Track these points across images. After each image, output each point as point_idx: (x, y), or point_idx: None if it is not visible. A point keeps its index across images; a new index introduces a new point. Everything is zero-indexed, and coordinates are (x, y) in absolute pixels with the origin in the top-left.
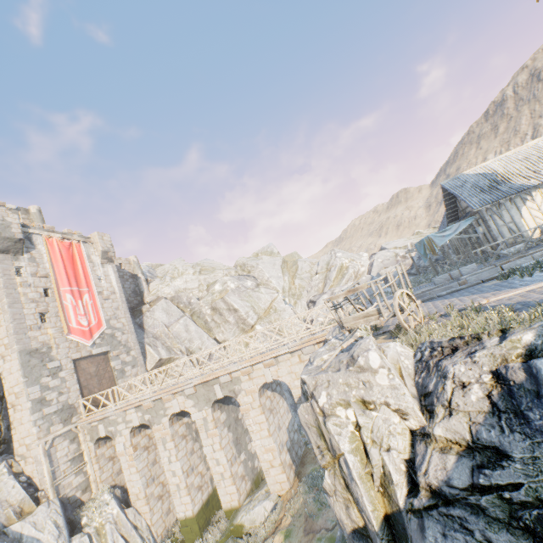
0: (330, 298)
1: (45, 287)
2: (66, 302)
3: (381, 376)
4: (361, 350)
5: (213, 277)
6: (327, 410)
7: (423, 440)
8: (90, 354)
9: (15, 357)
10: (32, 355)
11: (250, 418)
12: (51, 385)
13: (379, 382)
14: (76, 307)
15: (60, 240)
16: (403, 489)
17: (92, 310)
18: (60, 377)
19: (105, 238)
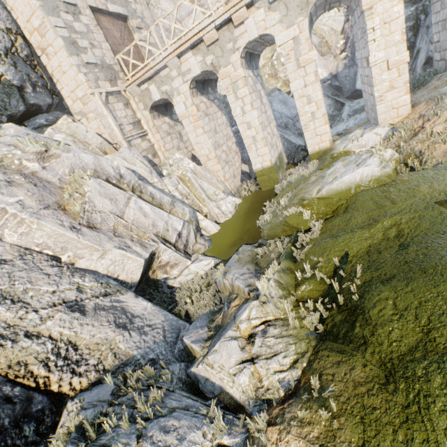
0: None
1: None
2: None
3: None
4: None
5: None
6: None
7: None
8: (106, 9)
9: None
10: None
11: (375, 18)
12: (76, 29)
13: None
14: None
15: None
16: None
17: None
18: (83, 23)
19: None
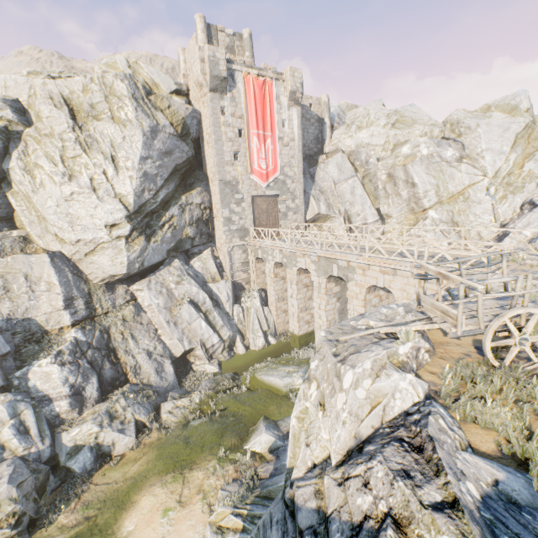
0: (421, 265)
1: (239, 128)
2: (252, 145)
3: (341, 398)
4: (353, 360)
5: (406, 134)
6: (311, 375)
7: (322, 470)
8: (264, 194)
9: (217, 184)
10: (226, 185)
11: (352, 304)
12: (235, 211)
13: (337, 400)
14: (259, 151)
15: (255, 78)
16: (300, 472)
17: (271, 155)
18: (242, 206)
19: (296, 75)
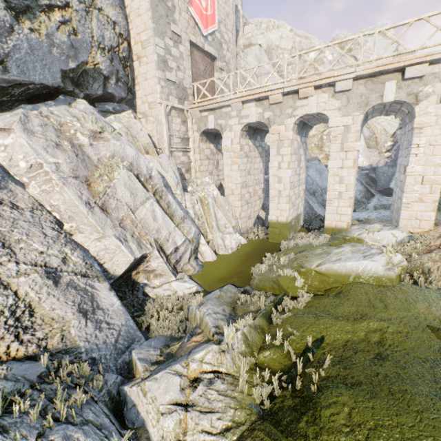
0: None
1: None
2: None
3: None
4: None
5: (308, 43)
6: None
7: None
8: (202, 47)
9: None
10: (159, 0)
11: (422, 137)
12: (172, 52)
13: None
14: None
15: None
16: None
17: None
18: (179, 50)
19: None
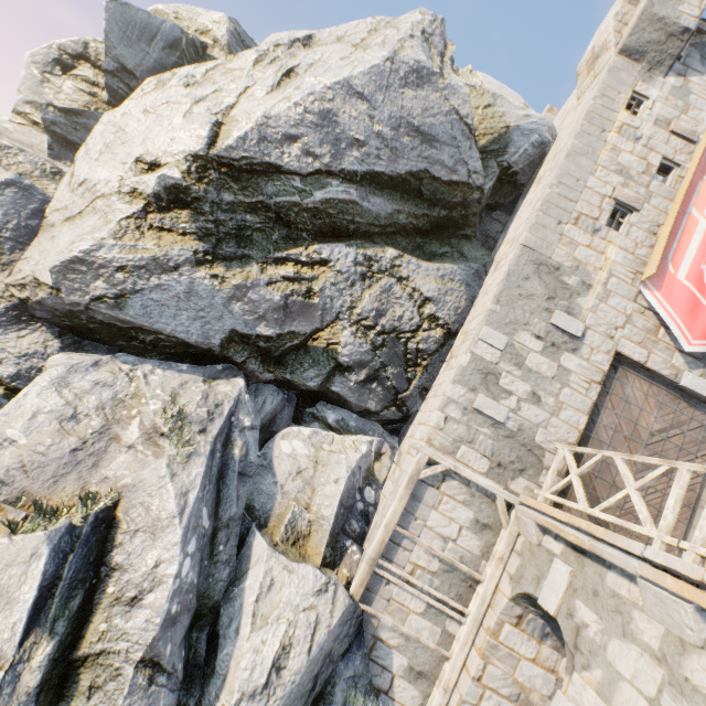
0: None
1: (667, 159)
2: (696, 212)
3: None
4: None
5: None
6: None
7: None
8: (669, 376)
9: (509, 258)
10: (540, 271)
11: None
12: (528, 361)
13: None
14: None
15: None
16: None
17: None
18: (559, 362)
19: None
